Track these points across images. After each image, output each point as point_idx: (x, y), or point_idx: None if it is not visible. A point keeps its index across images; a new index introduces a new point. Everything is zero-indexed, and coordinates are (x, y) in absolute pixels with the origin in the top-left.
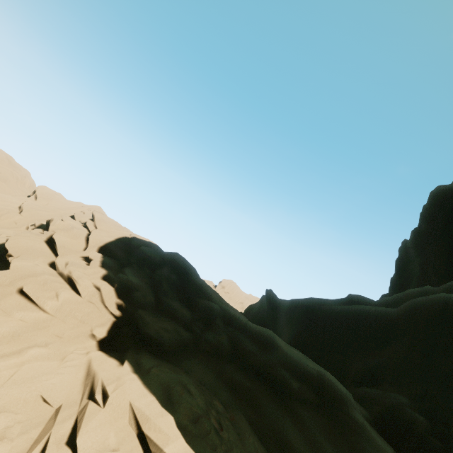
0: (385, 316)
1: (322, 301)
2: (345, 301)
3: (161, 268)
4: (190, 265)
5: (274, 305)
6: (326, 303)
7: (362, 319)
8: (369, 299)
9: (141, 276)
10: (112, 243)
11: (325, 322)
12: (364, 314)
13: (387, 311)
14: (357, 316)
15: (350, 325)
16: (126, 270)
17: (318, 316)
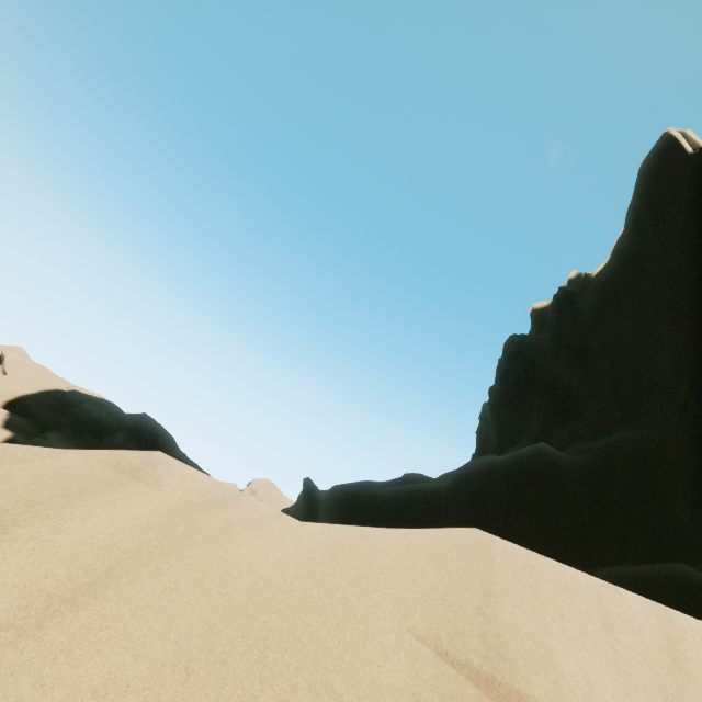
0: (435, 493)
1: (369, 484)
2: (398, 482)
3: (113, 434)
4: (164, 431)
5: (313, 500)
6: (374, 486)
7: (411, 501)
8: (427, 477)
9: (75, 444)
10: (31, 396)
11: (369, 511)
12: (413, 494)
13: (438, 487)
14: (406, 498)
15: (397, 511)
16: (49, 433)
17: (361, 504)
